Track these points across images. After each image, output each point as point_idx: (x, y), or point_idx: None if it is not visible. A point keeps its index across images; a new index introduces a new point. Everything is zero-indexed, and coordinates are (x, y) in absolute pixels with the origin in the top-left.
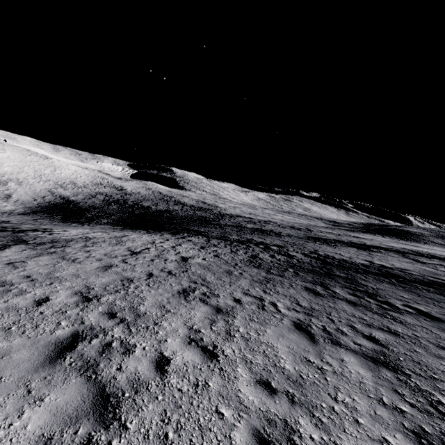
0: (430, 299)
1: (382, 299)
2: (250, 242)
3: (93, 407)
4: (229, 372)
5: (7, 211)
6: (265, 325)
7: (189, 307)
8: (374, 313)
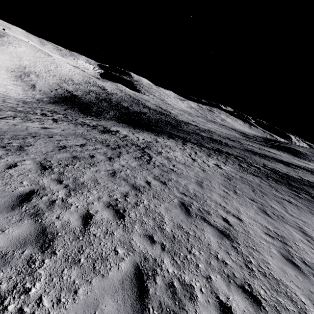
0: None
1: None
2: (222, 151)
3: (302, 233)
4: None
5: (39, 98)
6: (301, 211)
7: (268, 199)
8: None
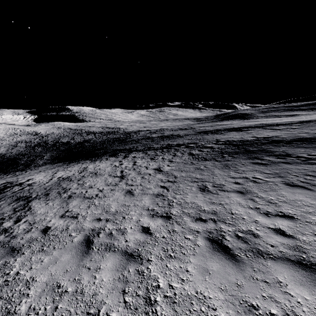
0: (313, 148)
1: (295, 155)
2: (172, 146)
3: (307, 271)
4: (313, 222)
5: None
6: (276, 191)
7: (225, 197)
8: (304, 164)
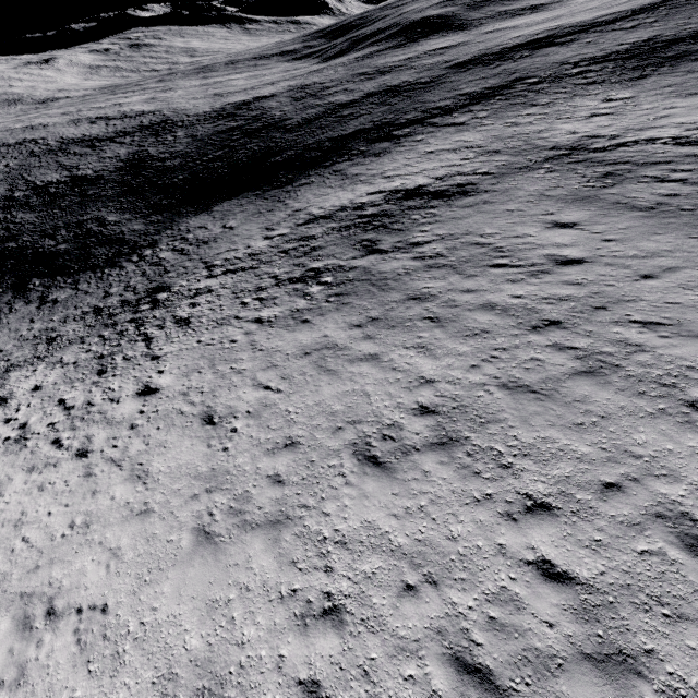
0: None
1: None
2: (488, 93)
3: None
4: None
5: None
6: None
7: None
8: None
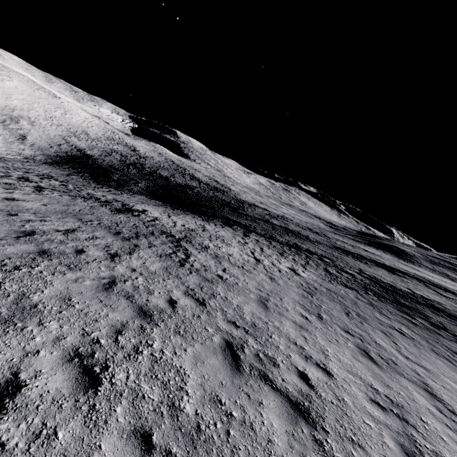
0: None
1: (452, 333)
2: (301, 248)
3: (428, 394)
4: (444, 380)
5: (28, 156)
6: (420, 349)
7: (370, 329)
8: None
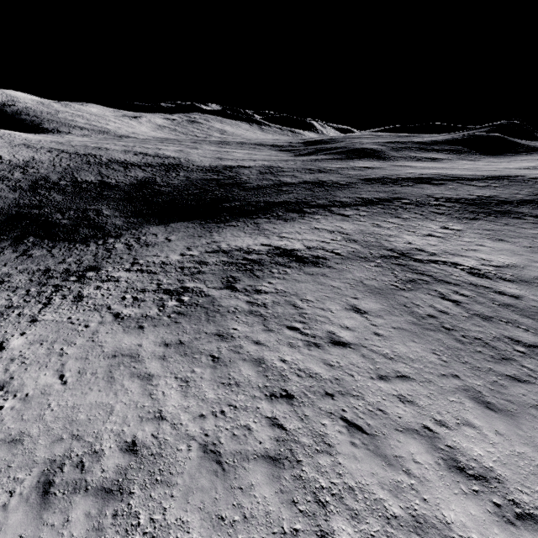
0: None
1: None
2: (375, 201)
3: None
4: None
5: None
6: None
7: None
8: None
